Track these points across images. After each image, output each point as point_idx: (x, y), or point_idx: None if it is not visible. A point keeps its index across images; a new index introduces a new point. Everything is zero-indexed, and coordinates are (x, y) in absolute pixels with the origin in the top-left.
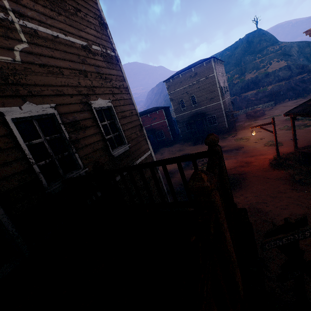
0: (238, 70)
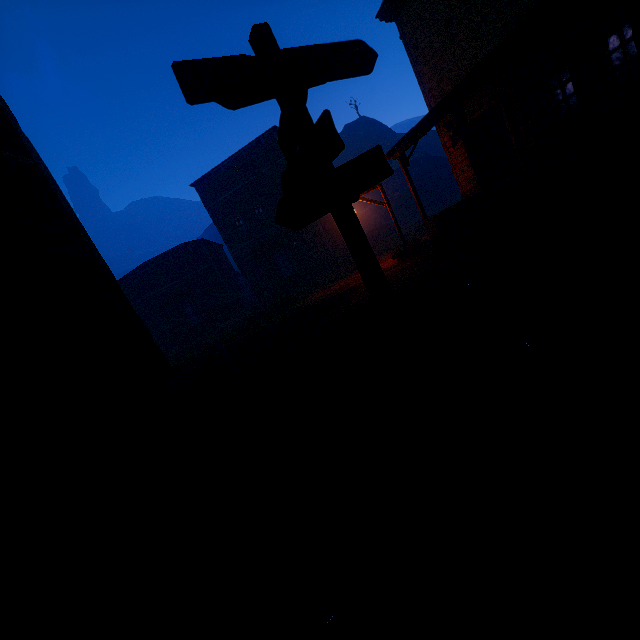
0: None
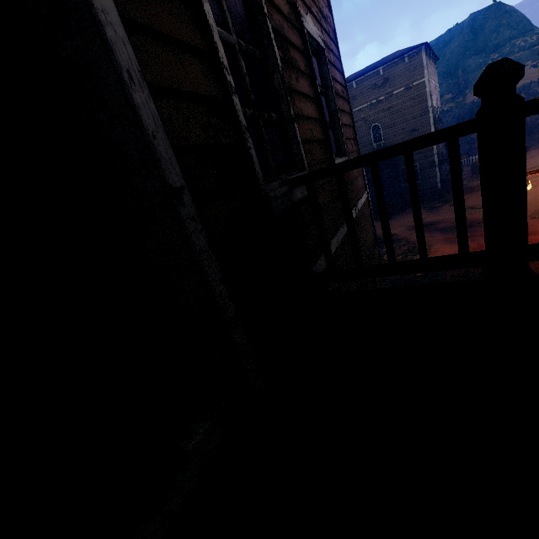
0: (451, 86)
